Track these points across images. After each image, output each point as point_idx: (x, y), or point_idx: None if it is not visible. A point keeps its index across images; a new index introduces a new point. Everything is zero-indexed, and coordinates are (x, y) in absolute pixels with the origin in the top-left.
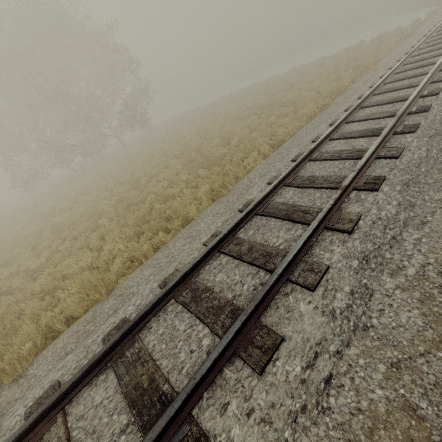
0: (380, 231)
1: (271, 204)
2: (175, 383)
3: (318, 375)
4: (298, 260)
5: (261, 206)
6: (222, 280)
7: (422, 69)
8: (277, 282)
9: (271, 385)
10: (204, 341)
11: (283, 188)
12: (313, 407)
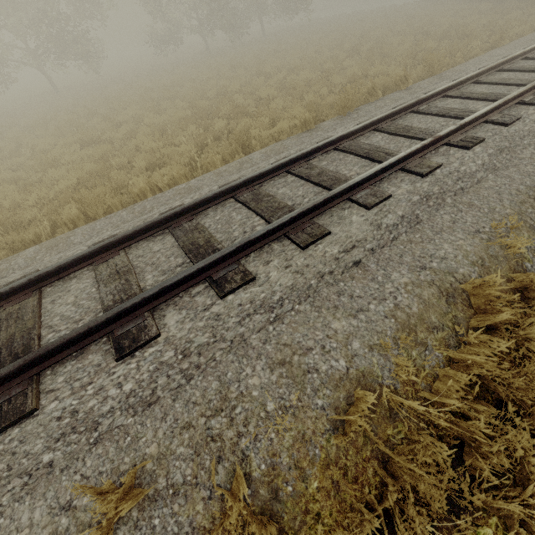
0: None
1: None
2: None
3: None
4: None
5: None
6: None
7: None
8: None
9: None
10: None
11: None
12: None
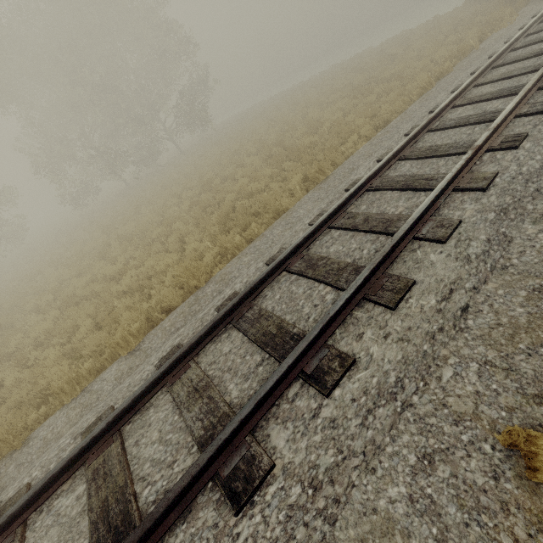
0: (520, 185)
1: (385, 178)
2: (303, 328)
3: (454, 305)
4: (425, 219)
5: (373, 182)
6: (337, 250)
7: None
8: (403, 240)
9: (406, 315)
10: (327, 296)
11: (397, 162)
12: (450, 329)
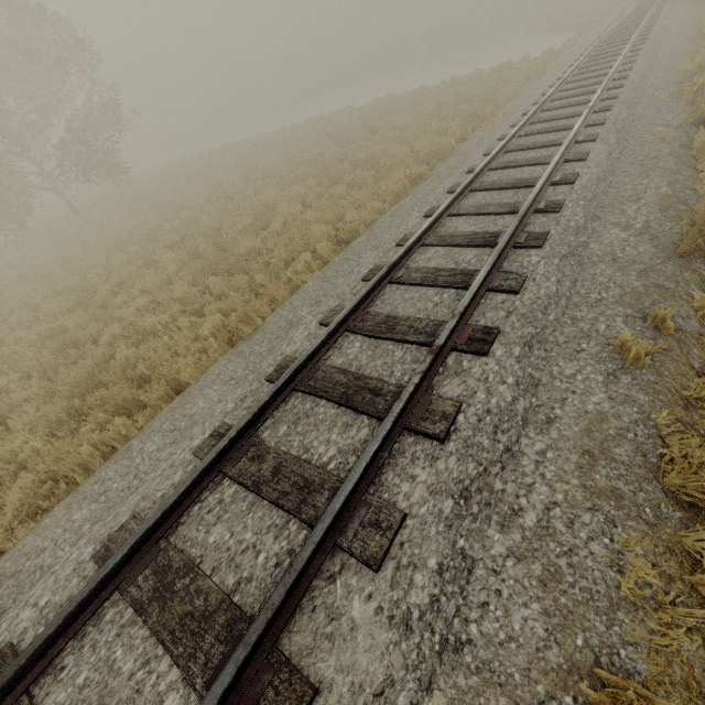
0: (488, 436)
1: (322, 369)
2: None
3: None
4: (356, 500)
5: (304, 374)
6: (219, 543)
7: (554, 135)
8: (315, 555)
9: None
10: (166, 703)
11: (345, 335)
12: None
